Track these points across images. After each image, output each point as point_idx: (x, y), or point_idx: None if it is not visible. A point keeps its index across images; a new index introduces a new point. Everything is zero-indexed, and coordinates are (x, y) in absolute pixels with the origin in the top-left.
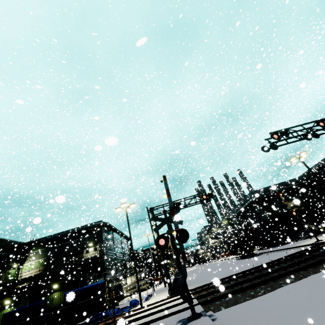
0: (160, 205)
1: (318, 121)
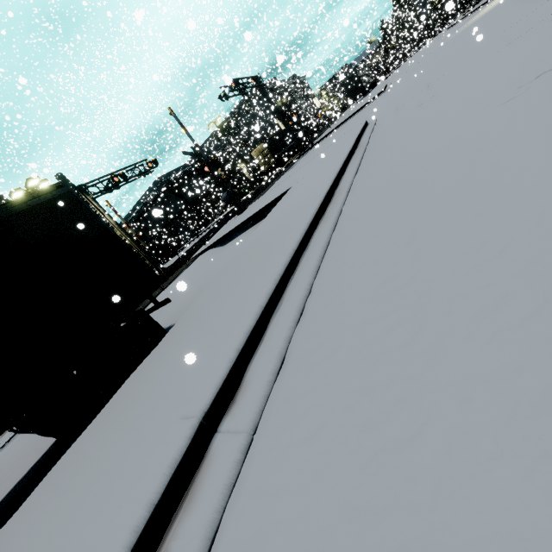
0: (95, 180)
1: (251, 78)
